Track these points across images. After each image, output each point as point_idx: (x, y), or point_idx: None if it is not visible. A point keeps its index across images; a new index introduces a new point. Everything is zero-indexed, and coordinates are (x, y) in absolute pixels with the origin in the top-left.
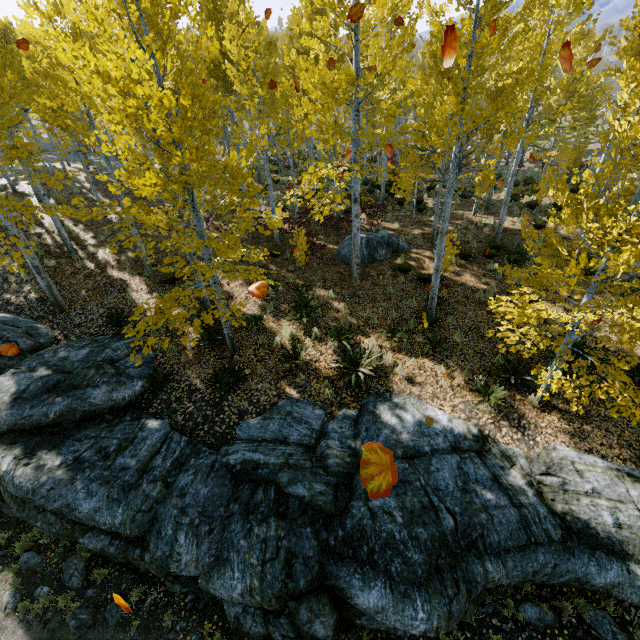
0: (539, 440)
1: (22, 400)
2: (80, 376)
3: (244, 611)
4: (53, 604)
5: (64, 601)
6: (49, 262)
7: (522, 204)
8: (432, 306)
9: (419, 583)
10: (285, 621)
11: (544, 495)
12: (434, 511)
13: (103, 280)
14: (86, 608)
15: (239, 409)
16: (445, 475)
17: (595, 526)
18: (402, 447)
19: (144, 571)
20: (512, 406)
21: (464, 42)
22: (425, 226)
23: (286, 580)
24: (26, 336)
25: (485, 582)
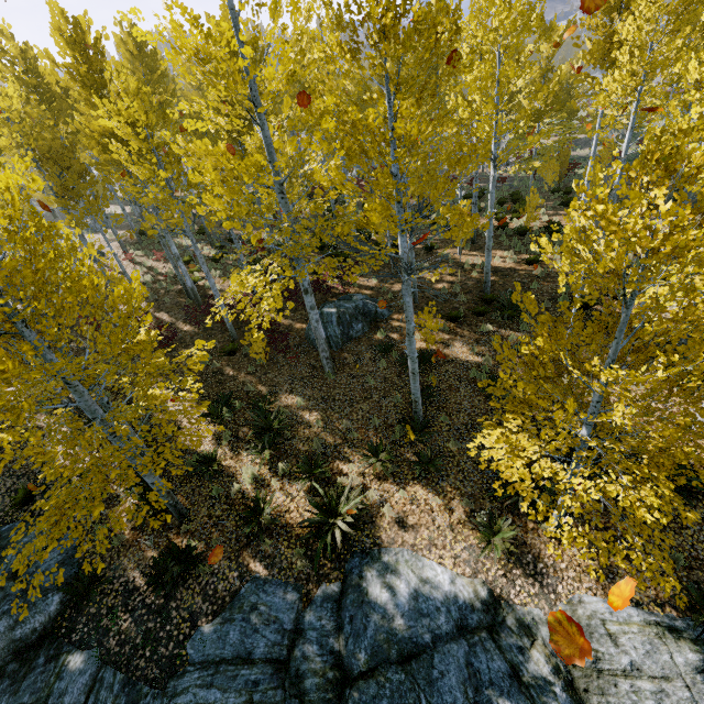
0: (561, 590)
1: None
2: None
3: None
4: None
5: None
6: None
7: (511, 231)
8: (417, 409)
9: None
10: None
11: (575, 684)
12: None
13: None
14: None
15: (190, 611)
16: (451, 682)
17: None
18: (396, 642)
19: None
20: (524, 542)
21: (383, 116)
22: None
23: None
24: None
25: None
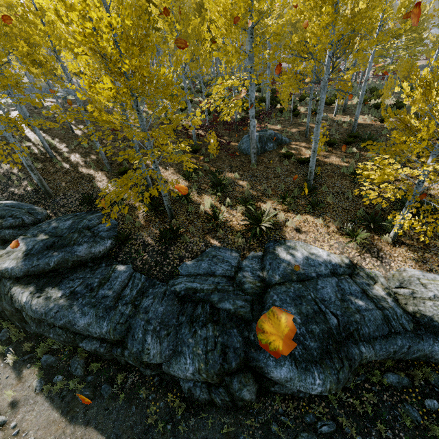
0: (393, 265)
1: (31, 255)
2: (68, 238)
3: (194, 385)
4: (66, 386)
5: (73, 384)
6: (38, 165)
7: (370, 106)
8: (310, 178)
9: (315, 361)
10: (223, 390)
11: (399, 301)
12: (322, 314)
13: (76, 175)
14: (88, 388)
15: (179, 255)
16: (328, 291)
17: (437, 320)
18: (296, 274)
19: (124, 364)
20: (372, 243)
21: None
22: (300, 126)
23: (223, 363)
24: (28, 214)
25: (360, 359)
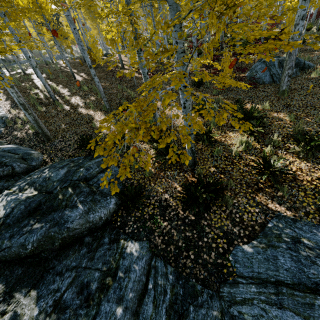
0: None
1: (4, 226)
2: (59, 196)
3: None
4: None
5: None
6: (41, 108)
7: None
8: None
9: None
10: None
11: None
12: None
13: (75, 116)
14: None
15: (223, 230)
16: None
17: None
18: None
19: None
20: None
21: None
22: (314, 51)
23: None
24: (20, 160)
25: None
